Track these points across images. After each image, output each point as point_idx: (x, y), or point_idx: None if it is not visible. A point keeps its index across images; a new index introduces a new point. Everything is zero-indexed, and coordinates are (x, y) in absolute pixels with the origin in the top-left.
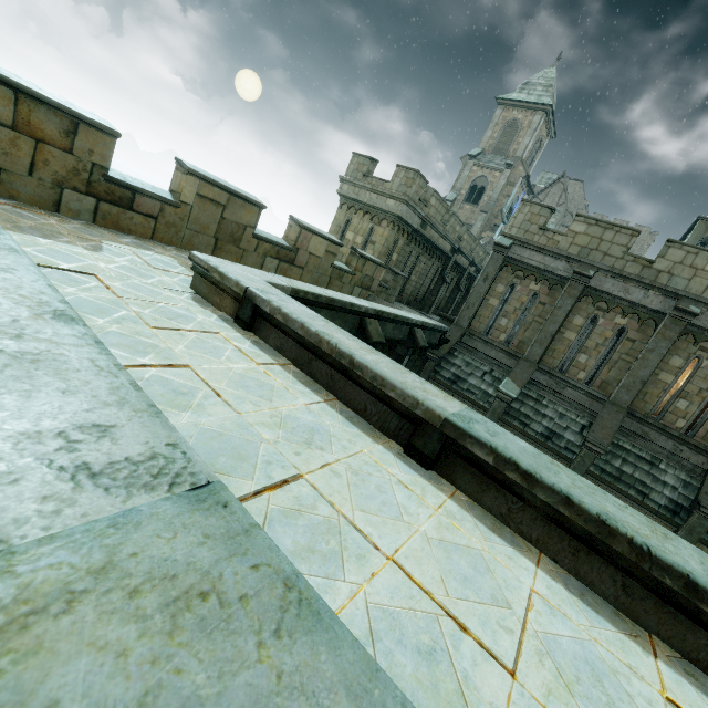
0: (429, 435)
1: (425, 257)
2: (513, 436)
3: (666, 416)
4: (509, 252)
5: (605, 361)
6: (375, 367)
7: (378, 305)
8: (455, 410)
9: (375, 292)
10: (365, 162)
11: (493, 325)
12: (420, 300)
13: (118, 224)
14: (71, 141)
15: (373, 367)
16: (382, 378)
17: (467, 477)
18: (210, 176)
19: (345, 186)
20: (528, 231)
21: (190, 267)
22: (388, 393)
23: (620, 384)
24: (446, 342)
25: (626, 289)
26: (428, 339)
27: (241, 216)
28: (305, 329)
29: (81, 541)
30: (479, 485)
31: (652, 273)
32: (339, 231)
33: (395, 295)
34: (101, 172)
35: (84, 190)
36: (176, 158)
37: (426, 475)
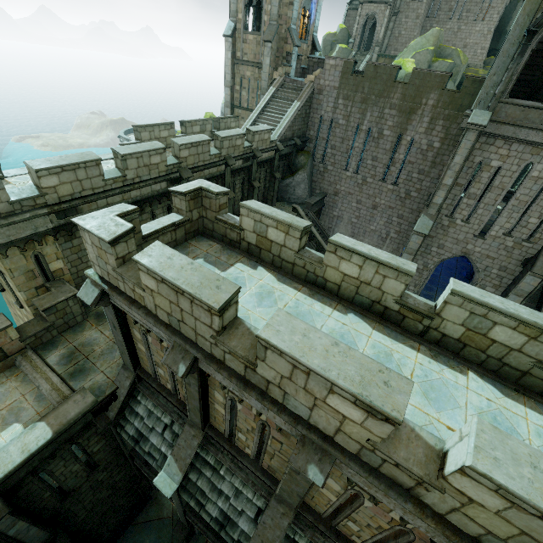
0: None
1: None
2: None
3: (340, 526)
4: (111, 300)
5: (263, 449)
6: None
7: None
8: None
9: (27, 346)
10: None
11: (156, 373)
12: None
13: None
14: None
15: None
16: None
17: None
18: None
19: None
20: (109, 274)
21: None
22: None
23: (279, 486)
24: (113, 400)
25: (240, 389)
26: (55, 445)
27: None
28: None
29: None
30: None
31: (259, 380)
32: None
33: (79, 314)
34: None
35: None
36: None
37: None
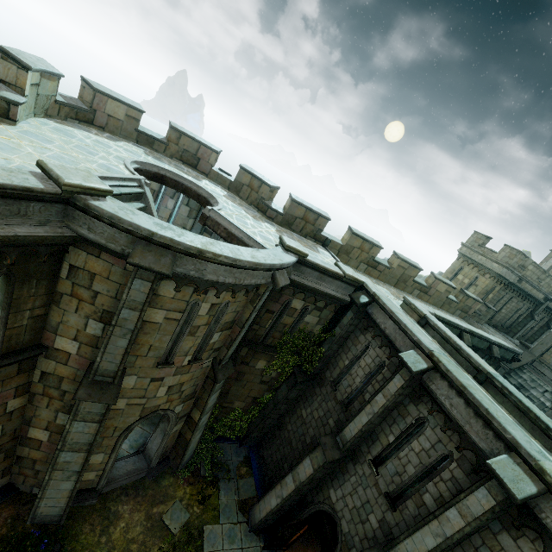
0: (482, 375)
1: (517, 299)
2: (513, 387)
3: None
4: None
5: None
6: (468, 352)
7: (471, 327)
8: (493, 372)
9: (470, 315)
10: (482, 238)
11: None
12: (507, 326)
13: (369, 273)
14: (369, 250)
15: (467, 351)
16: (470, 355)
17: (492, 390)
18: (405, 258)
19: (464, 248)
20: None
21: (402, 300)
22: (471, 360)
23: None
24: (517, 360)
25: None
26: (502, 354)
27: (411, 272)
28: (445, 333)
29: (438, 353)
30: (495, 393)
31: None
32: (453, 273)
33: (485, 320)
34: (372, 258)
35: (366, 263)
36: (394, 251)
37: (478, 385)
